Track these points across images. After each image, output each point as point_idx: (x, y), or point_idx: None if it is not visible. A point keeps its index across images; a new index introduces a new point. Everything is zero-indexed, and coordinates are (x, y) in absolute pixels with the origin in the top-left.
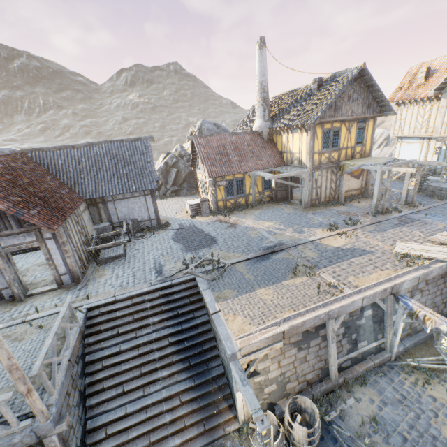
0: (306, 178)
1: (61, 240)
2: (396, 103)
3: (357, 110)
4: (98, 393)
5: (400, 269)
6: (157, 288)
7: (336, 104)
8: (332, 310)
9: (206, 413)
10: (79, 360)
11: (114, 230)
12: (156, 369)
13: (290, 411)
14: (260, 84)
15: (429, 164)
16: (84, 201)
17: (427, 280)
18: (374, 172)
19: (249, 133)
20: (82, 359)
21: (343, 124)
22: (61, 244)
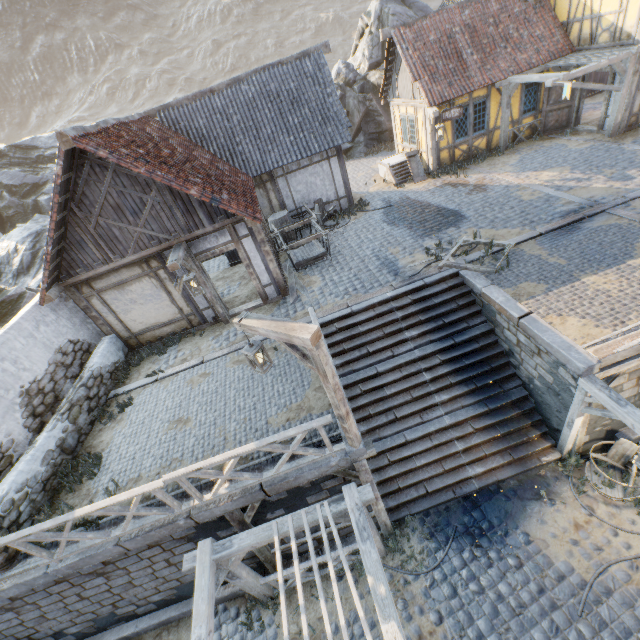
0: (629, 68)
1: (260, 237)
2: None
3: None
4: (364, 420)
5: None
6: (405, 292)
7: None
8: None
9: (510, 441)
10: None
11: (299, 221)
12: (430, 393)
13: (638, 441)
14: None
15: None
16: None
17: None
18: None
19: None
20: None
21: None
22: (260, 244)
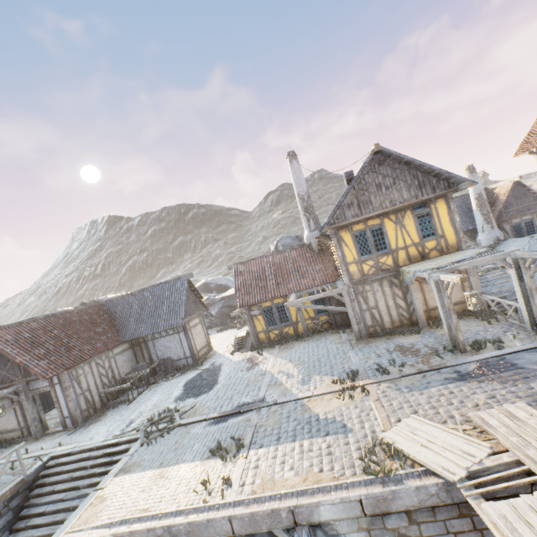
0: (346, 298)
1: (65, 385)
2: (529, 151)
3: (401, 196)
4: None
5: (346, 476)
6: (105, 445)
7: (358, 199)
8: (174, 525)
9: None
10: (8, 512)
11: (140, 371)
12: None
13: None
14: (297, 195)
15: (530, 256)
16: (128, 342)
17: (413, 513)
18: (429, 281)
19: (297, 247)
20: (16, 511)
21: (387, 218)
22: (65, 389)
